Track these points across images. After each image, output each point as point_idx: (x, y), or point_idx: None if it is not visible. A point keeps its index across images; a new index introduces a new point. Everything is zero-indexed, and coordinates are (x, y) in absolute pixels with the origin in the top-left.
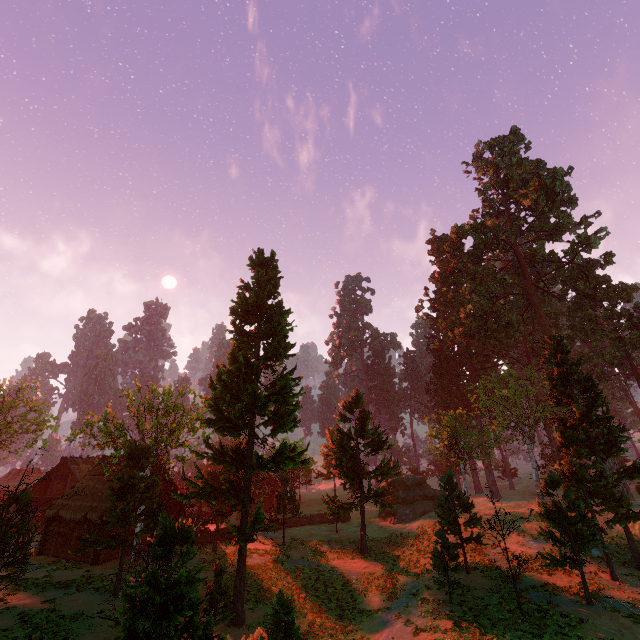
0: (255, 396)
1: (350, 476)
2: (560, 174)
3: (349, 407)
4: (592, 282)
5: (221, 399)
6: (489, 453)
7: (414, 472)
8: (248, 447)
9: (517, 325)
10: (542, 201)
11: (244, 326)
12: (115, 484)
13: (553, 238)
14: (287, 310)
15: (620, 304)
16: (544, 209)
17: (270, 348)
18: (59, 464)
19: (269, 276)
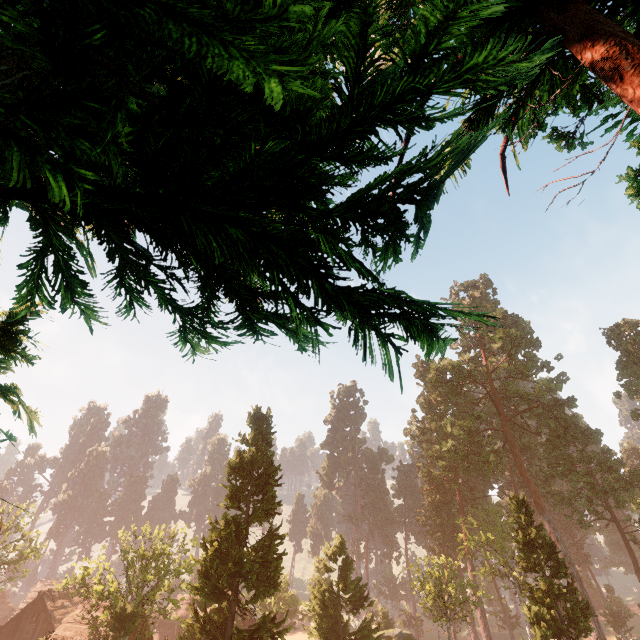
0: (241, 565)
1: (330, 638)
2: (521, 323)
3: (332, 555)
4: (561, 422)
5: (210, 561)
6: (472, 613)
7: (408, 615)
8: (230, 615)
9: (495, 463)
10: (509, 343)
11: (238, 480)
12: (93, 638)
13: (522, 377)
14: (277, 468)
15: (590, 444)
16: (511, 351)
17: (259, 509)
18: (35, 600)
19: (264, 432)
